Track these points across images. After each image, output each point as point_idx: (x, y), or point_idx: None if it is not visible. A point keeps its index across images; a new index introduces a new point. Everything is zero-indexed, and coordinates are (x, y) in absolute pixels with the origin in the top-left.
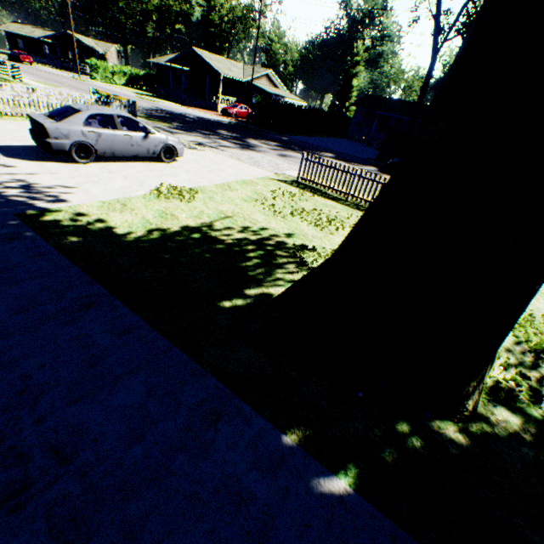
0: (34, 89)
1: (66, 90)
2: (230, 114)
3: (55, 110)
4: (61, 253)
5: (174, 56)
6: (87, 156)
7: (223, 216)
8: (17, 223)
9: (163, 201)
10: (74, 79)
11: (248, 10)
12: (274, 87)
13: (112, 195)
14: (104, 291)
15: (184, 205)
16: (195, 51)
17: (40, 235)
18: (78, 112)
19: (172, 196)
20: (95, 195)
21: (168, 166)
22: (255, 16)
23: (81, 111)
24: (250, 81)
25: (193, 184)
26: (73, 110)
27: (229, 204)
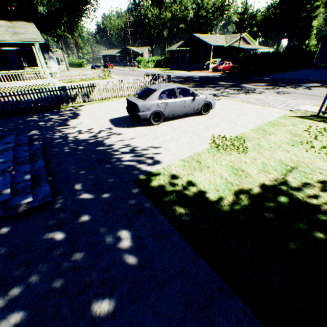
0: (121, 81)
1: (129, 77)
2: (218, 70)
3: (140, 92)
4: (179, 233)
5: (179, 43)
6: (158, 120)
7: (289, 168)
8: (136, 191)
9: (224, 154)
10: (130, 70)
11: (225, 0)
12: (247, 44)
13: (185, 151)
14: (250, 314)
15: (242, 156)
16: (194, 36)
17: (155, 206)
18: (154, 91)
19: (229, 148)
20: (174, 154)
21: (206, 117)
22: (229, 2)
23: (156, 90)
24: (230, 44)
25: (234, 132)
26: (151, 90)
27: (280, 150)
